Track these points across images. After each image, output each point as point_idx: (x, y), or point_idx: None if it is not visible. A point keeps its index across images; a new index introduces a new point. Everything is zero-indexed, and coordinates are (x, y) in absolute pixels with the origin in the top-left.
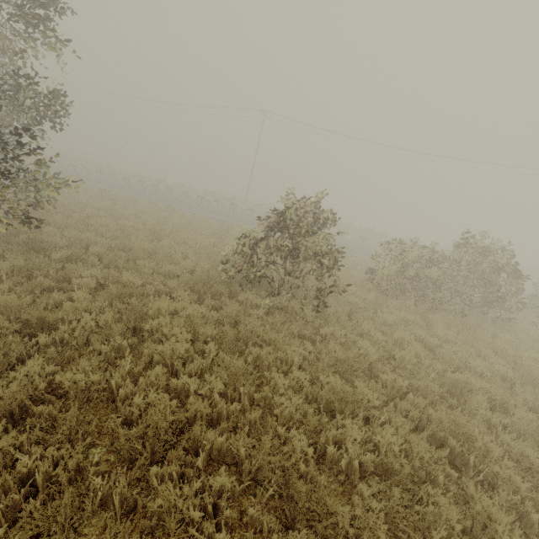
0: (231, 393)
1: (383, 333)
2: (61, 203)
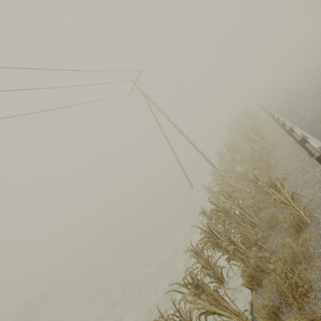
0: None
1: None
2: None
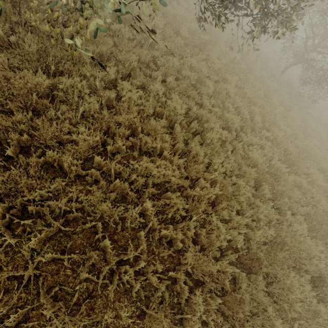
0: None
1: None
2: None
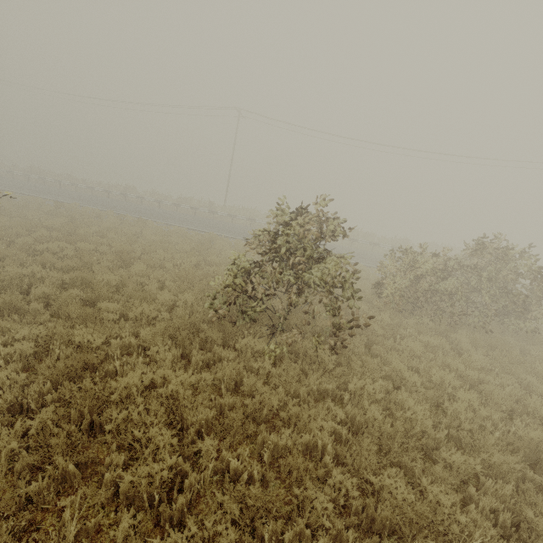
0: (248, 540)
1: (412, 368)
2: (0, 226)
